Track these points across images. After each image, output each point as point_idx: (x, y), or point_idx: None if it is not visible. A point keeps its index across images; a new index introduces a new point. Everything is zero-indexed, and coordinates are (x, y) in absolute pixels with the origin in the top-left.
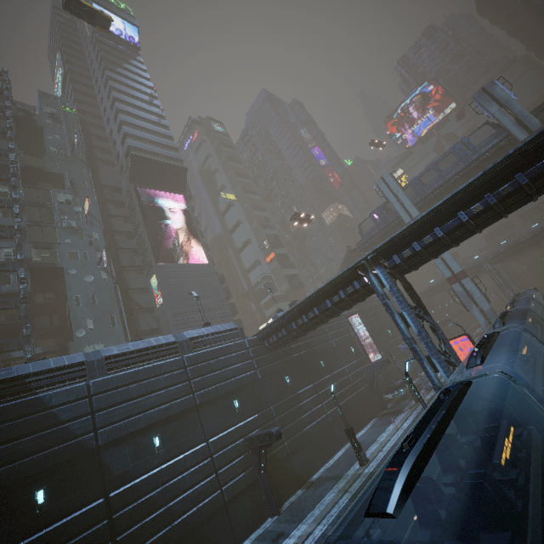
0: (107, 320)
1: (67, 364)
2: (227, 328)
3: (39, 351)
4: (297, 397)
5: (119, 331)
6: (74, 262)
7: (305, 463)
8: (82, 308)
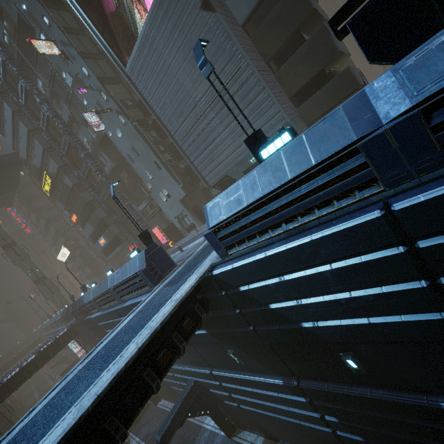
0: (154, 167)
1: (88, 301)
2: (131, 273)
3: (145, 204)
4: (253, 383)
5: (166, 174)
6: (103, 122)
7: (276, 430)
8: (137, 165)
